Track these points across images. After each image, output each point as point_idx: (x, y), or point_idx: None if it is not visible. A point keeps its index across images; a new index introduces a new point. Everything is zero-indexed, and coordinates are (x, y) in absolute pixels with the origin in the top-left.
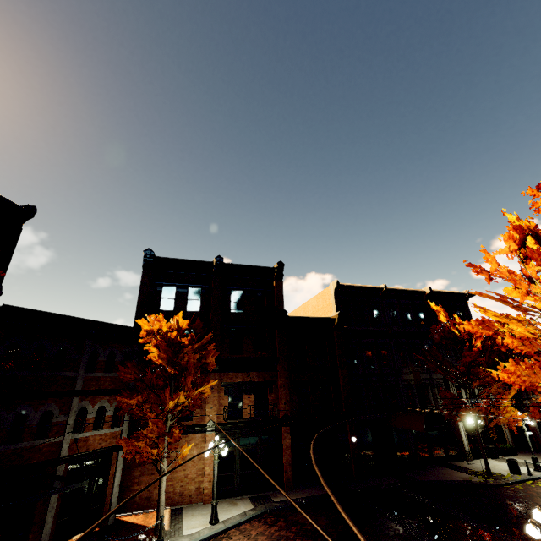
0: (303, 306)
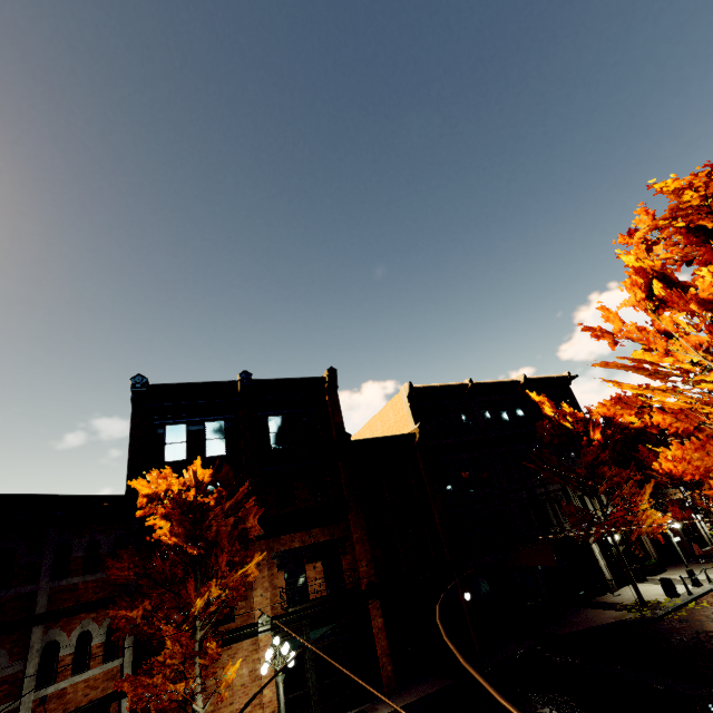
0: (368, 425)
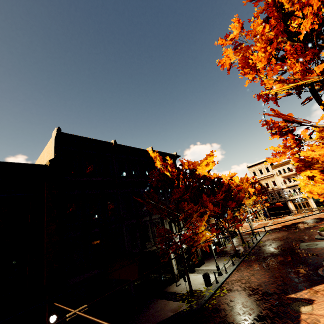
0: None
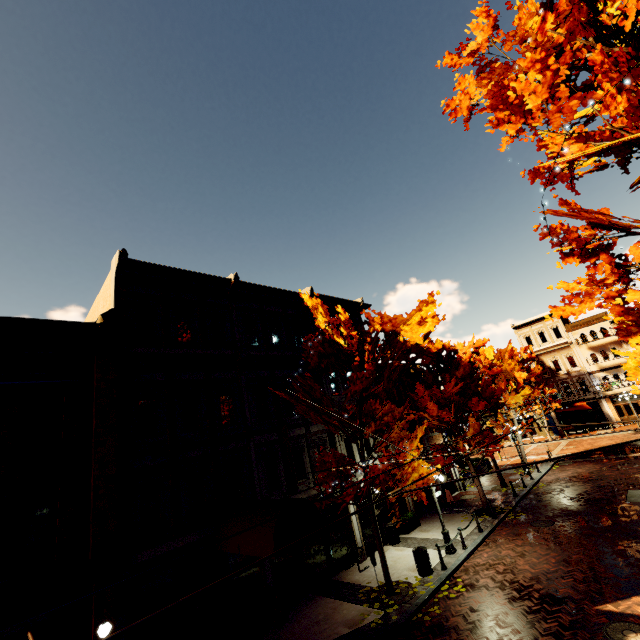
0: None
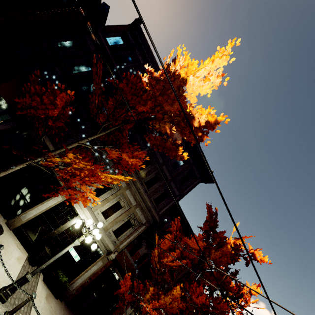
0: None
